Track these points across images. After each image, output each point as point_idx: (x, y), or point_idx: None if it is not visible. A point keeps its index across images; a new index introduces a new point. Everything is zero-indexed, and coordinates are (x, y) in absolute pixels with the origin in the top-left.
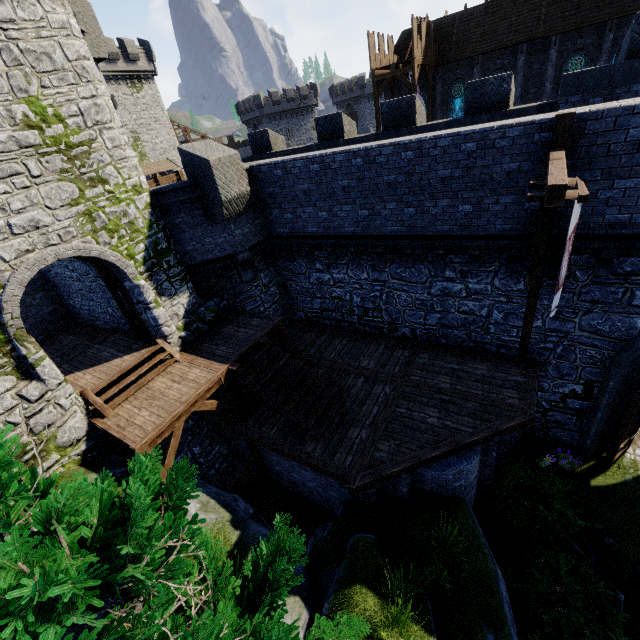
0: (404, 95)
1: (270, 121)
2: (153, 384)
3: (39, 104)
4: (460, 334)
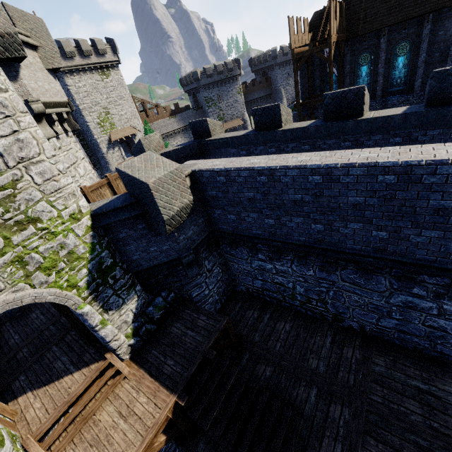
0: (316, 66)
1: (205, 90)
2: (100, 415)
3: None
4: (421, 342)
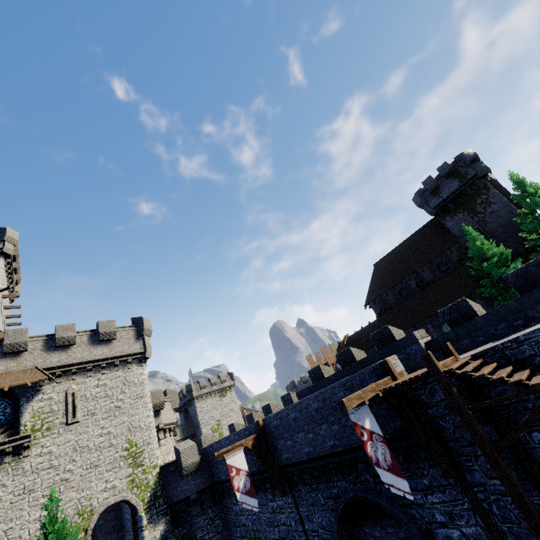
0: None
1: None
2: None
3: (132, 441)
4: None
